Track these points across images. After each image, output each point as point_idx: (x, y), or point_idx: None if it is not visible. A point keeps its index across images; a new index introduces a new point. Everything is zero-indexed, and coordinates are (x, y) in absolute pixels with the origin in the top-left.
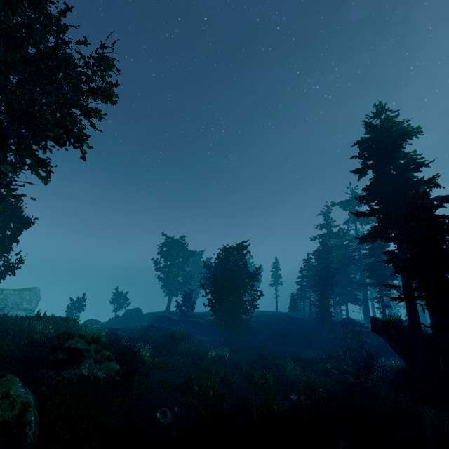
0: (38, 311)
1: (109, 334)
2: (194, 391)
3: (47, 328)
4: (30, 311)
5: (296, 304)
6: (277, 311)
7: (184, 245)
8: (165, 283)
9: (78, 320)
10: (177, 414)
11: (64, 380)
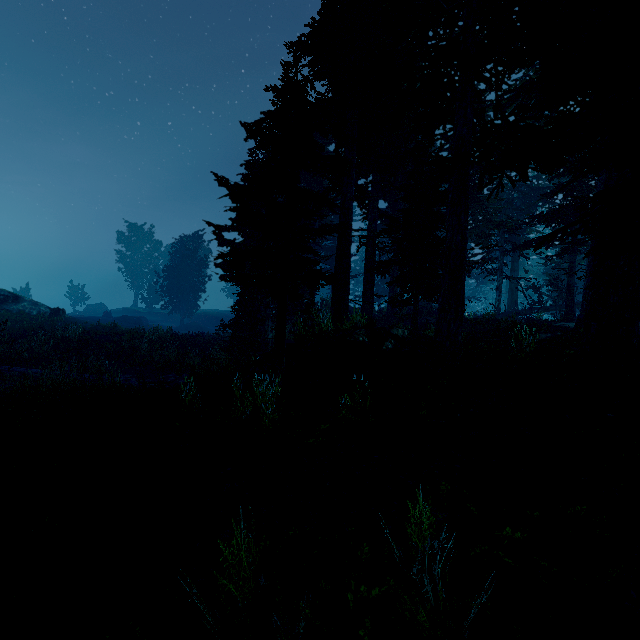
0: None
1: None
2: (109, 325)
3: None
4: None
5: None
6: None
7: (150, 235)
8: (130, 277)
9: None
10: (88, 328)
11: (6, 310)
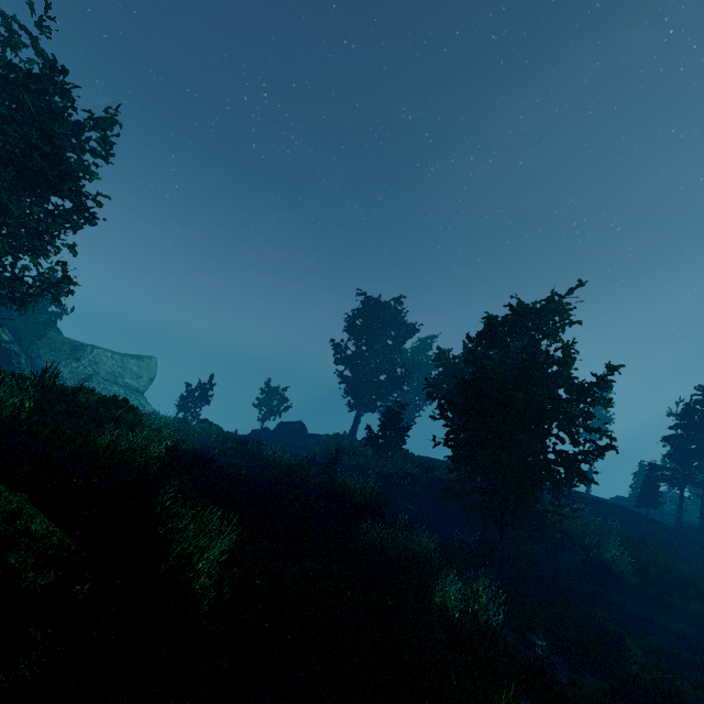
0: (46, 370)
1: (189, 459)
2: None
3: (21, 407)
4: (134, 391)
5: (658, 491)
6: (588, 492)
7: (400, 316)
8: (353, 386)
9: (138, 412)
10: None
11: None
